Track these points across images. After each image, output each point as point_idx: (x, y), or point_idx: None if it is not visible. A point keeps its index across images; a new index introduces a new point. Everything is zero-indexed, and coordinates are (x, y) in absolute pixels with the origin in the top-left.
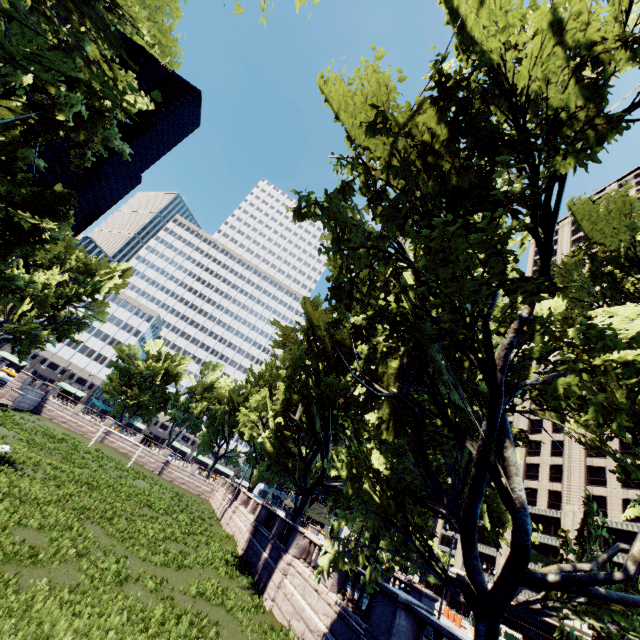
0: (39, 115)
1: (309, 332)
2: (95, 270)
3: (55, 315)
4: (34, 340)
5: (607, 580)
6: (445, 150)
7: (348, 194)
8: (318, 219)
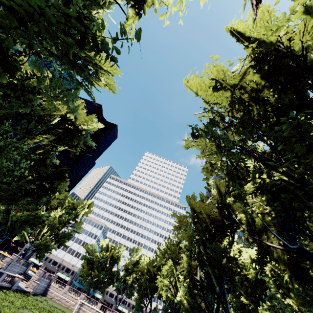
0: (58, 137)
1: (194, 216)
2: (76, 206)
3: (57, 233)
4: (47, 248)
5: None
6: (265, 87)
7: (214, 124)
8: (204, 137)
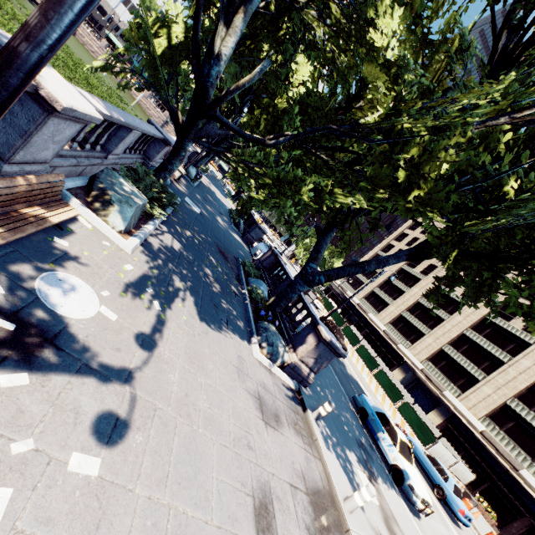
0: None
1: None
2: None
3: None
4: None
5: (218, 98)
6: None
7: None
8: None
